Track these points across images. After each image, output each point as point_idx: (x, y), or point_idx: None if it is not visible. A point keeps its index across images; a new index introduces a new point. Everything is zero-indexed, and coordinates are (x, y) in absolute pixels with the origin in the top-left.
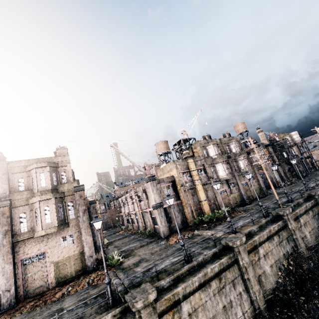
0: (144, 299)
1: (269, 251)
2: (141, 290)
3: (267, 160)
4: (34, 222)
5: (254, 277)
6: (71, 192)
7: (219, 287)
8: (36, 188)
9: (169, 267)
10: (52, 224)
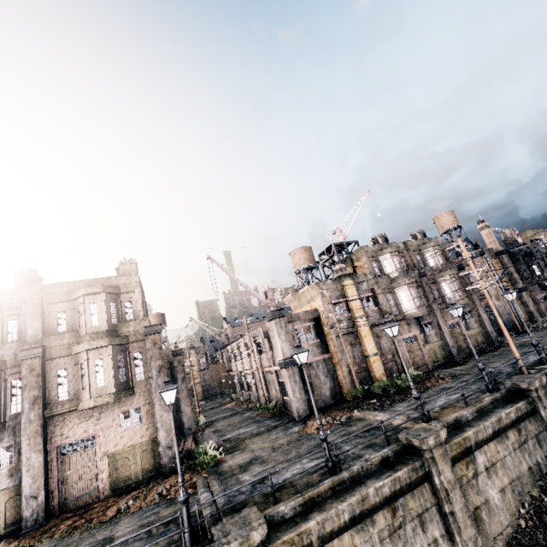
0: (242, 540)
1: (497, 461)
2: (240, 520)
3: (500, 280)
4: (79, 385)
5: (465, 512)
6: (139, 335)
7: (391, 526)
8: (83, 328)
9: (298, 479)
10: (107, 389)
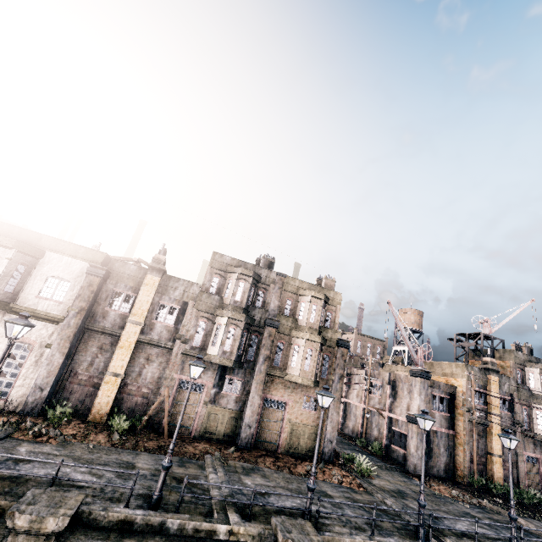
0: None
1: None
2: None
3: None
4: (289, 360)
5: None
6: (332, 343)
7: None
8: (303, 320)
9: (478, 536)
10: (309, 374)
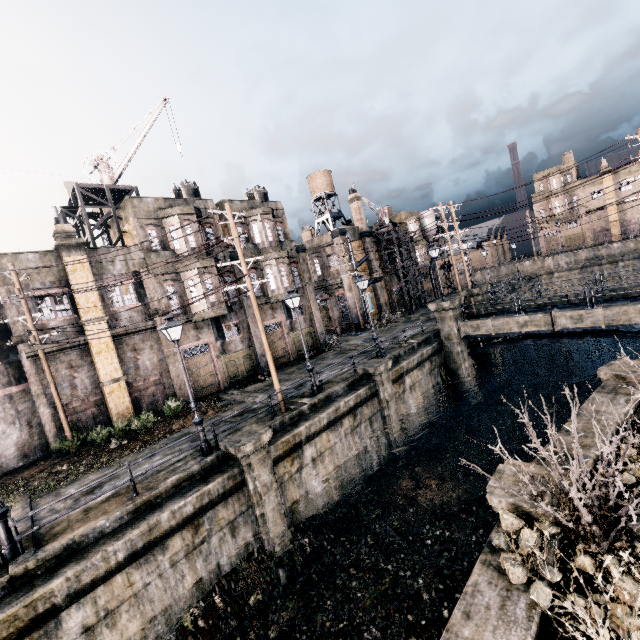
0: None
1: (124, 601)
2: None
3: (356, 268)
4: None
5: None
6: None
7: None
8: None
9: None
10: None
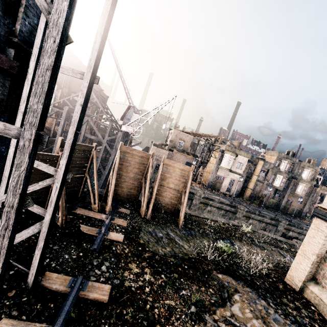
0: None
1: None
2: None
3: None
4: (296, 189)
5: None
6: (312, 185)
7: None
8: (305, 177)
9: None
10: (303, 194)
